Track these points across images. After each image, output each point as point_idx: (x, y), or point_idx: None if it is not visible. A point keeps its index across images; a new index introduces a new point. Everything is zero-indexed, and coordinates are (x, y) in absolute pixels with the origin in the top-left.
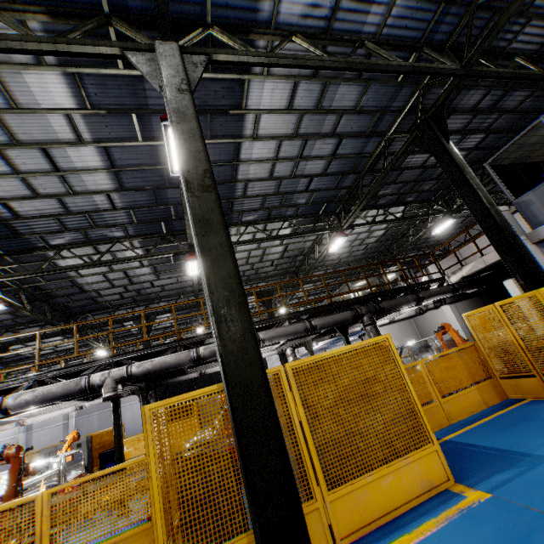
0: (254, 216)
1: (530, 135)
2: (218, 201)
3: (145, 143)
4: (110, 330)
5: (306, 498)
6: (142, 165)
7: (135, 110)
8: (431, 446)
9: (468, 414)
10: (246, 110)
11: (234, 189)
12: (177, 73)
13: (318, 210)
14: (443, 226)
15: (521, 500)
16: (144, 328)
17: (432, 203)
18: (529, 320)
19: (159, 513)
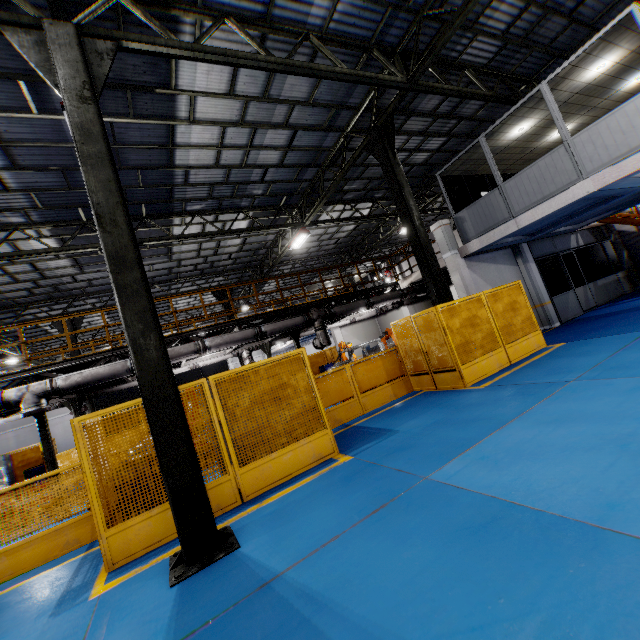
0: (201, 205)
1: (474, 152)
2: (132, 238)
3: (44, 116)
4: (23, 340)
5: (221, 474)
6: (42, 140)
7: (24, 76)
8: (325, 431)
9: (380, 405)
10: (178, 91)
11: (172, 175)
12: (77, 73)
13: (278, 202)
14: None
15: (366, 458)
16: (68, 337)
17: None
18: None
19: (95, 496)
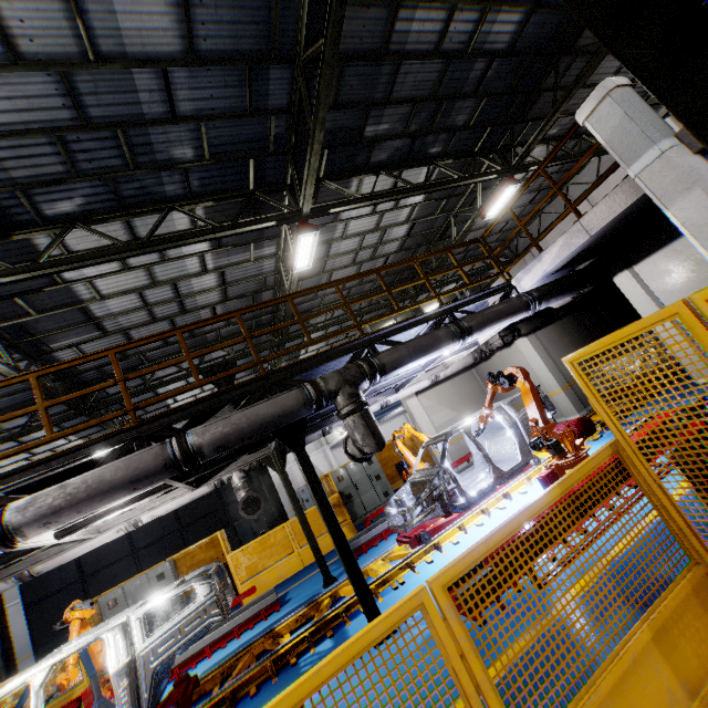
0: (75, 200)
1: None
2: None
3: None
4: None
5: None
6: None
7: None
8: None
9: None
10: None
11: None
12: None
13: (243, 180)
14: (501, 201)
15: None
16: None
17: (477, 161)
18: (668, 341)
19: None
